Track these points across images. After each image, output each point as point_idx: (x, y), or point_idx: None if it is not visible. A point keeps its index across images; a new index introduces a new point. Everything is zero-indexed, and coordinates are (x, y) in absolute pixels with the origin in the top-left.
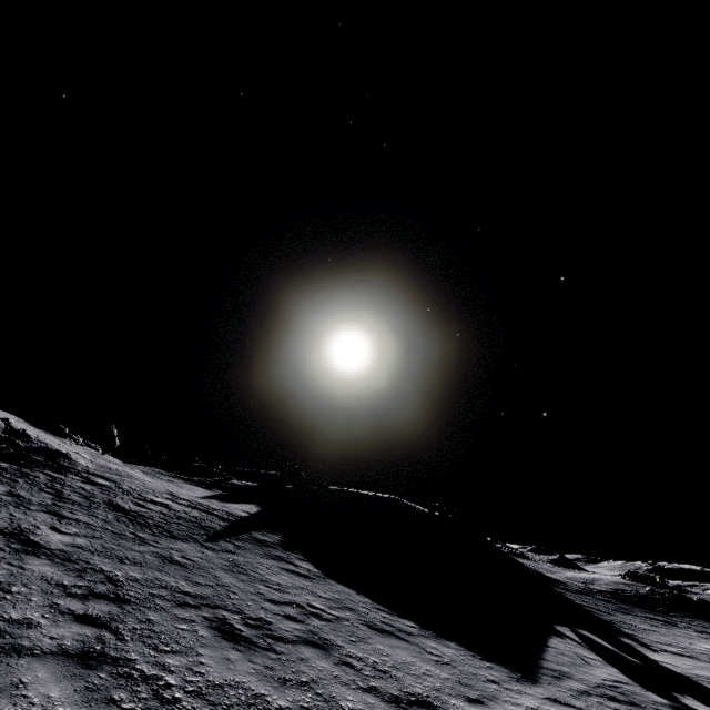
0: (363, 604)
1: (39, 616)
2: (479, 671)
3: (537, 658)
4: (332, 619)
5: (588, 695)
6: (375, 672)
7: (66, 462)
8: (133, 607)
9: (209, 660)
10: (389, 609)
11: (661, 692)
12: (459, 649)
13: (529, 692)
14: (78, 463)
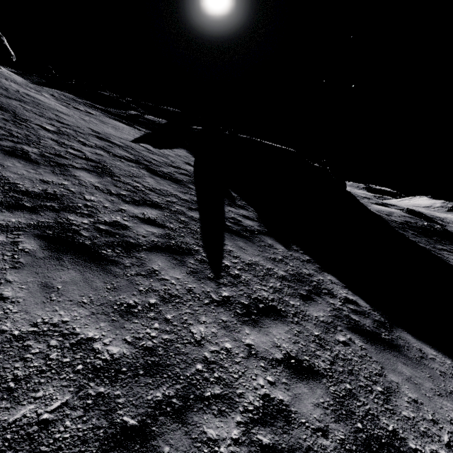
0: None
1: None
2: None
3: None
4: None
5: None
6: None
7: None
8: None
9: None
10: None
11: None
12: None
13: None
14: None
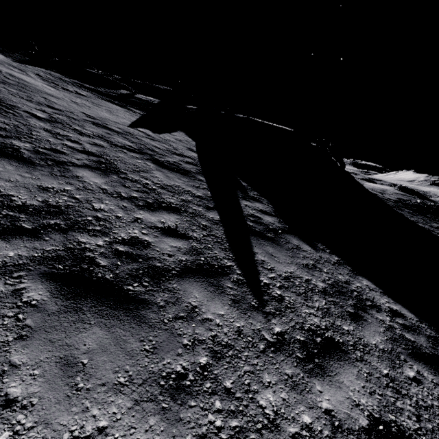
0: None
1: None
2: None
3: None
4: None
5: None
6: None
7: None
8: None
9: None
10: None
11: None
12: None
13: None
14: None
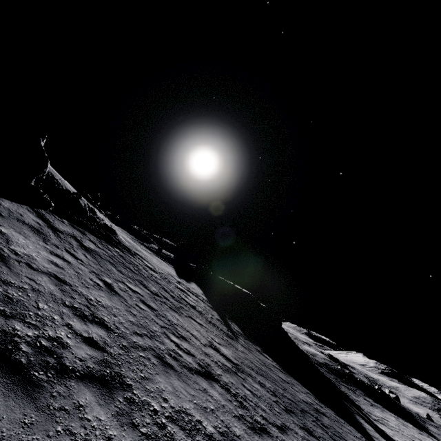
0: (311, 396)
1: (302, 432)
2: None
3: (370, 434)
4: (323, 413)
5: None
6: None
7: (118, 238)
8: (300, 417)
9: None
10: (318, 399)
11: None
12: (357, 432)
13: None
14: (122, 239)
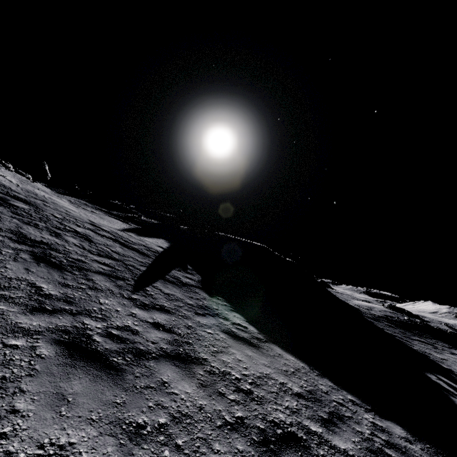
0: (332, 393)
1: None
2: None
3: None
4: None
5: None
6: None
7: None
8: None
9: None
10: (356, 397)
11: None
12: None
13: None
14: None
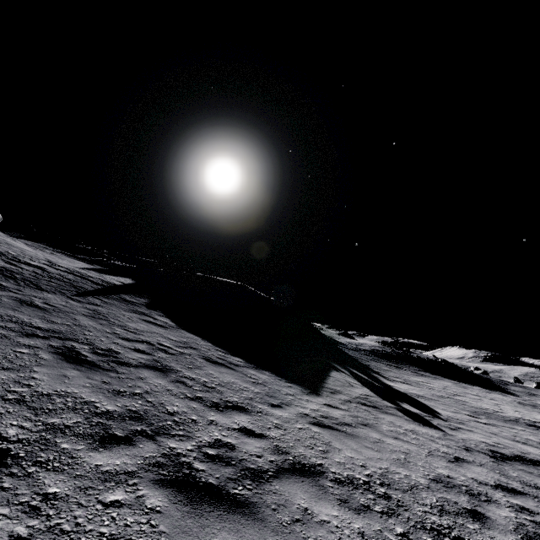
0: (205, 346)
1: None
2: (283, 389)
3: (322, 382)
4: (176, 354)
5: (350, 402)
6: (203, 388)
7: None
8: None
9: (42, 376)
10: (225, 350)
11: (391, 401)
12: (271, 376)
13: (314, 401)
14: None
